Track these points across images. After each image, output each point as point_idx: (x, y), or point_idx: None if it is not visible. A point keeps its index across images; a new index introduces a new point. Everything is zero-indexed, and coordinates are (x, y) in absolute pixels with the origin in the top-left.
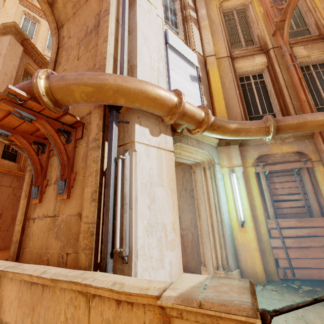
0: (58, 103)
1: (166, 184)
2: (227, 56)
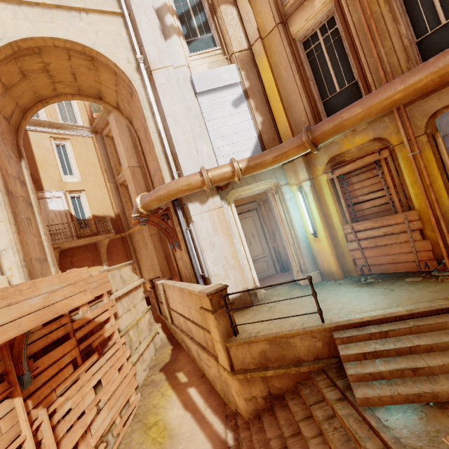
0: (151, 210)
1: (221, 232)
2: (275, 26)
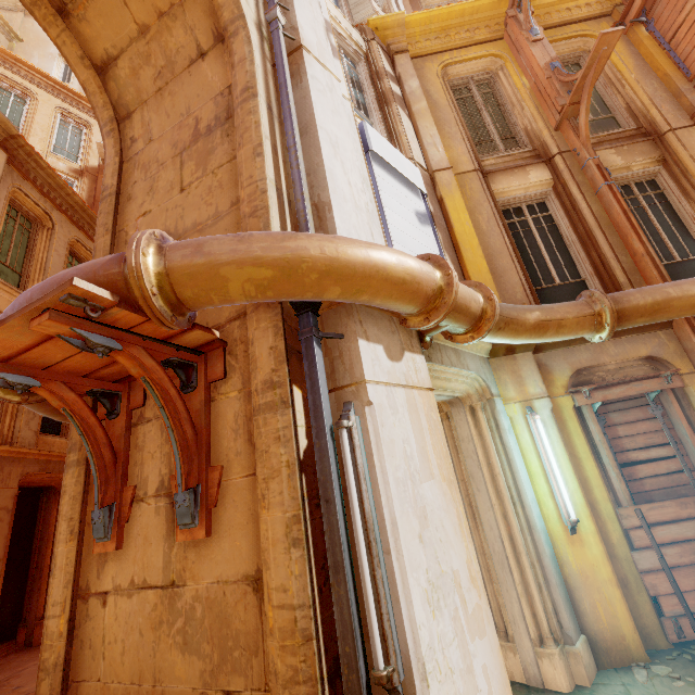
0: (182, 307)
1: (437, 470)
2: (474, 169)
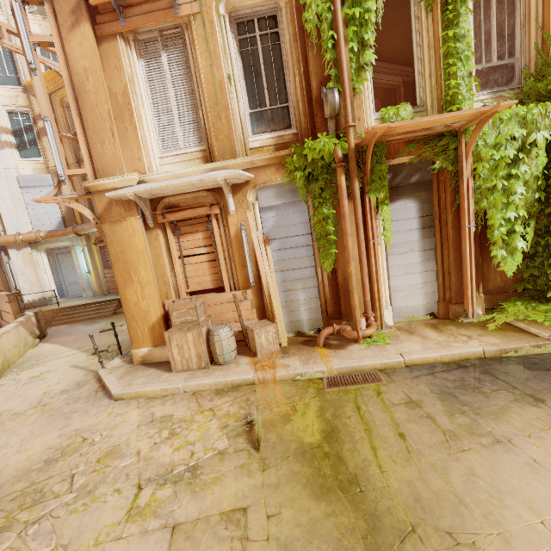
0: None
1: (30, 267)
2: (74, 163)
